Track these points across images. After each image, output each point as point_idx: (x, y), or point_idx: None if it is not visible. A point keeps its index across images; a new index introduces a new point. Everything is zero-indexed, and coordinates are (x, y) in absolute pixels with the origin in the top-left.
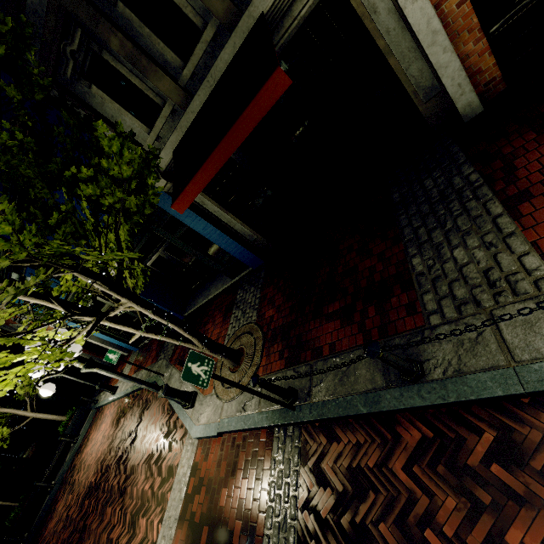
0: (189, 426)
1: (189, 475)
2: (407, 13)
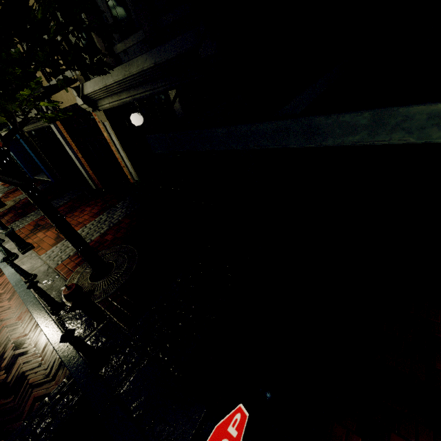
0: None
1: None
2: (67, 148)
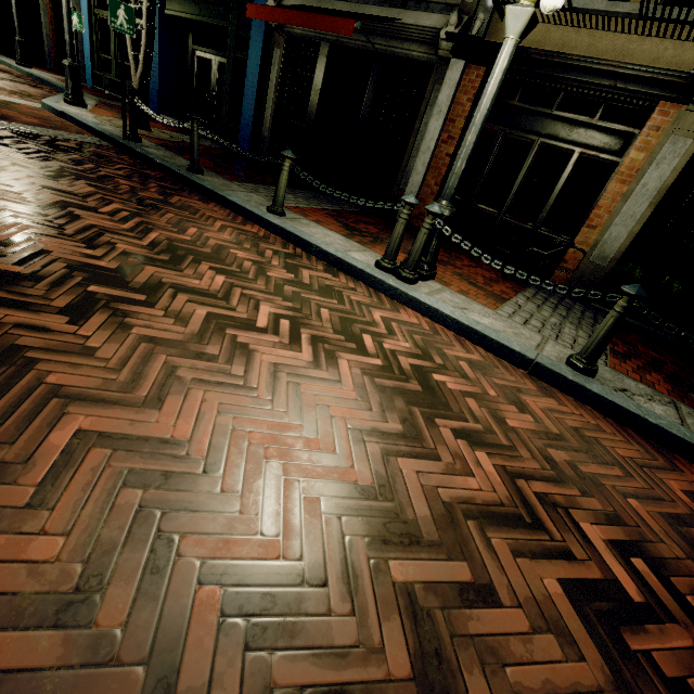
0: (49, 100)
1: (3, 100)
2: (431, 121)
